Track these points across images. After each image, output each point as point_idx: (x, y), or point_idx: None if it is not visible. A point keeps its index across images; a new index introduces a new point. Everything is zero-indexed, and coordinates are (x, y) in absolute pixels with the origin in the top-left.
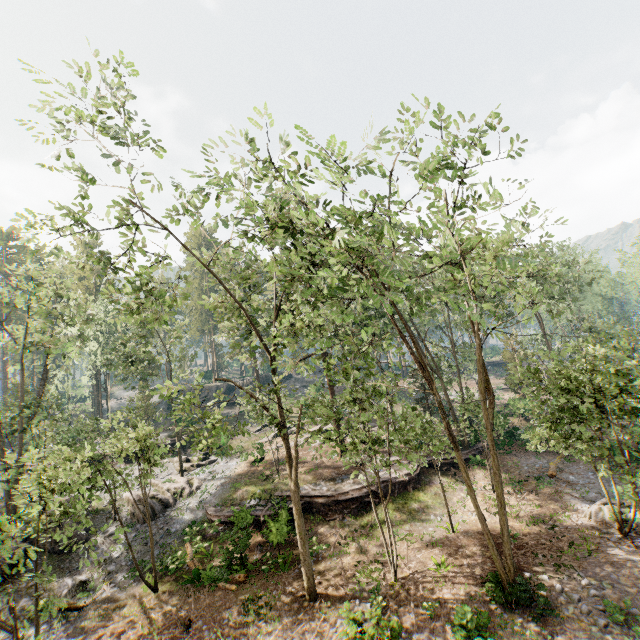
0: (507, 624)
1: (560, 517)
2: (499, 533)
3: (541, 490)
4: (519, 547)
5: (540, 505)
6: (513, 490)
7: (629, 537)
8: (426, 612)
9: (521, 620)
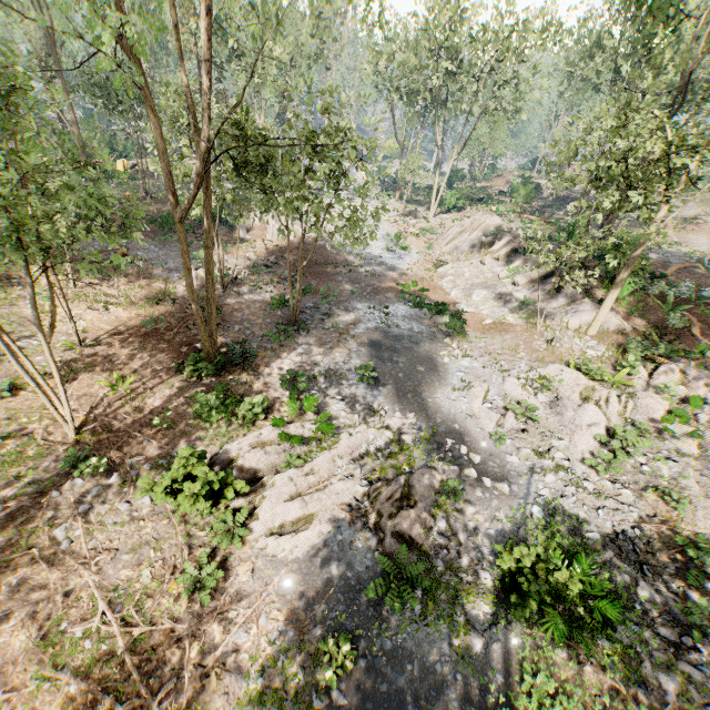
0: (228, 386)
1: (172, 291)
2: (135, 325)
3: (127, 272)
4: (168, 329)
5: (142, 286)
6: (97, 279)
7: (230, 289)
8: (158, 429)
9: (233, 377)
